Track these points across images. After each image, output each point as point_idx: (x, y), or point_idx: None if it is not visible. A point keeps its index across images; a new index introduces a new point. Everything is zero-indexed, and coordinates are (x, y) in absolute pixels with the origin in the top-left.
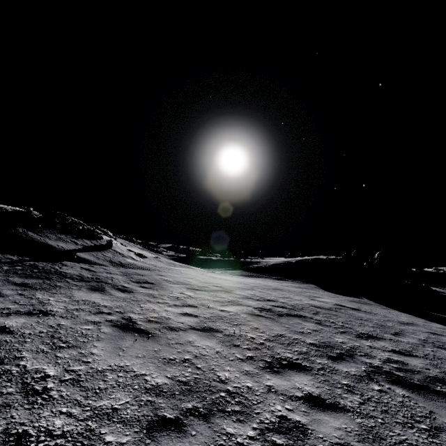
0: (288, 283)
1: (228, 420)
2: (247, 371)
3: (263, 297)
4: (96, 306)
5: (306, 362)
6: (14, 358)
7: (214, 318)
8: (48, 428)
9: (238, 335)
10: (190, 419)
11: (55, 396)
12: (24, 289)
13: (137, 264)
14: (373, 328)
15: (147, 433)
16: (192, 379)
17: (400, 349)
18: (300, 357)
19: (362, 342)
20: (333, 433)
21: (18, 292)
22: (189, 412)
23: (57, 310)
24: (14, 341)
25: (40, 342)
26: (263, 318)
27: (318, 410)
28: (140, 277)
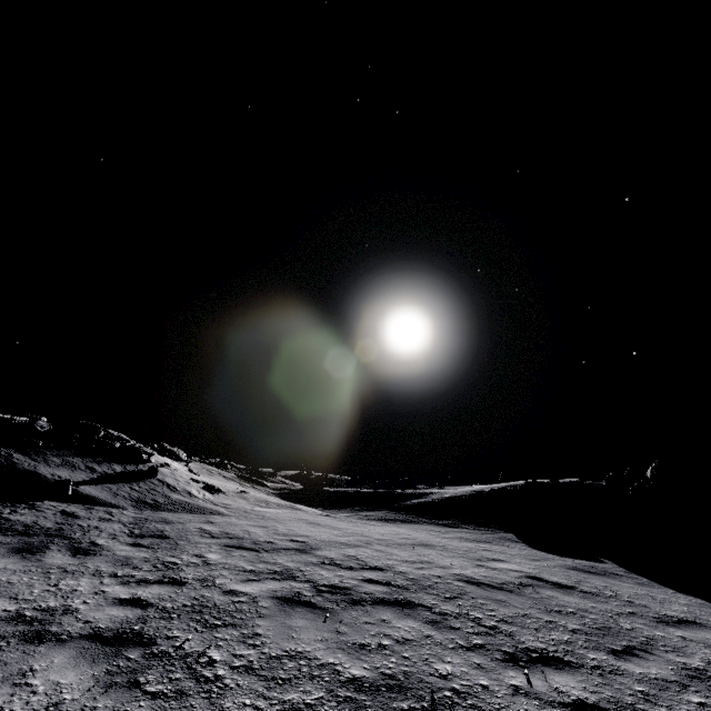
0: (461, 532)
1: None
2: None
3: (367, 561)
4: None
5: None
6: None
7: (183, 610)
8: None
9: (182, 654)
10: None
11: None
12: None
13: (186, 503)
14: (571, 635)
15: None
16: None
17: (602, 698)
18: None
19: (503, 675)
20: None
21: None
22: None
23: None
24: None
25: None
26: (305, 610)
27: None
28: (158, 526)
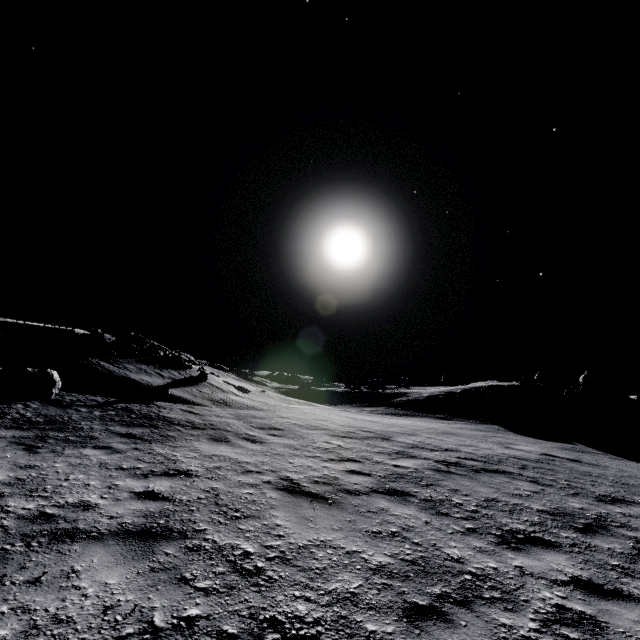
0: (459, 423)
1: (495, 609)
2: (480, 548)
3: (437, 445)
4: (237, 463)
5: (547, 535)
6: (196, 531)
7: (394, 477)
8: (295, 614)
9: (438, 500)
10: (449, 607)
11: (274, 577)
12: (134, 442)
13: (245, 402)
14: (613, 488)
15: (409, 622)
16: (418, 557)
17: None
18: (536, 529)
19: (608, 508)
20: (635, 627)
21: (131, 446)
22: (442, 599)
23: (195, 469)
24: (180, 510)
25: (208, 511)
26: (457, 476)
27: (599, 599)
28: (260, 421)
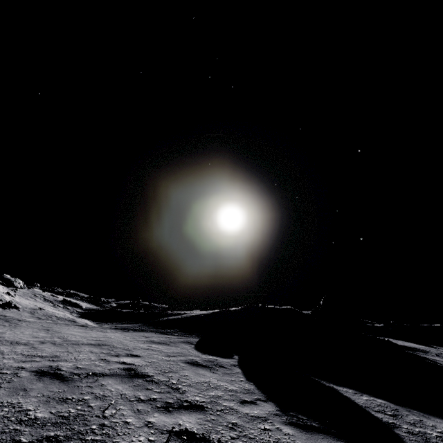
0: (161, 337)
1: None
2: None
3: None
4: None
5: None
6: None
7: None
8: None
9: None
10: None
11: None
12: None
13: None
14: (4, 425)
15: None
16: None
17: None
18: None
19: None
20: None
21: None
22: None
23: None
24: None
25: None
26: None
27: None
28: None
